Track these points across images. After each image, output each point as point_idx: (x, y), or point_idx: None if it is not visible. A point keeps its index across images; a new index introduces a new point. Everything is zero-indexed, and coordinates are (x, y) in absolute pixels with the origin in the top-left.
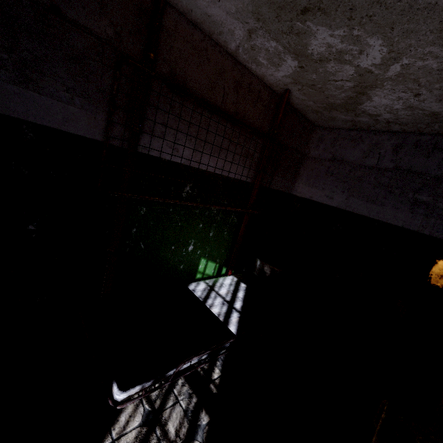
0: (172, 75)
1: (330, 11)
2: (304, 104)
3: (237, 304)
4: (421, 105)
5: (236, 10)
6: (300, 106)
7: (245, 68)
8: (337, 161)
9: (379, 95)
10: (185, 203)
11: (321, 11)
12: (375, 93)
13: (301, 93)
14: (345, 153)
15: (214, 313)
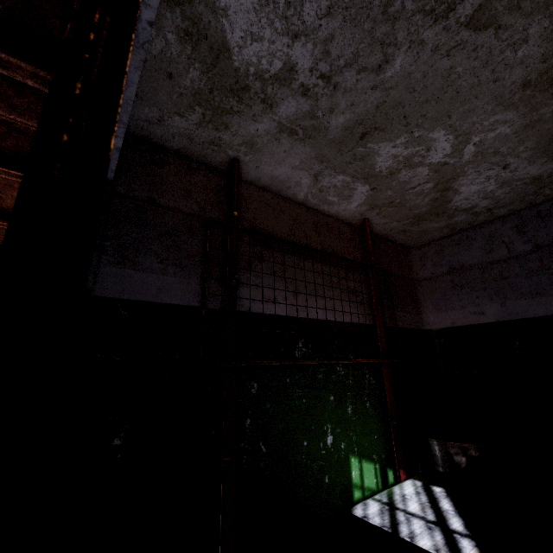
0: (254, 230)
1: (386, 127)
2: (387, 229)
3: (454, 523)
4: (515, 176)
5: (299, 162)
6: (383, 232)
7: (317, 212)
8: (458, 270)
9: (465, 184)
10: (305, 361)
11: (377, 130)
12: (460, 184)
13: (380, 217)
14: (461, 258)
15: (426, 550)
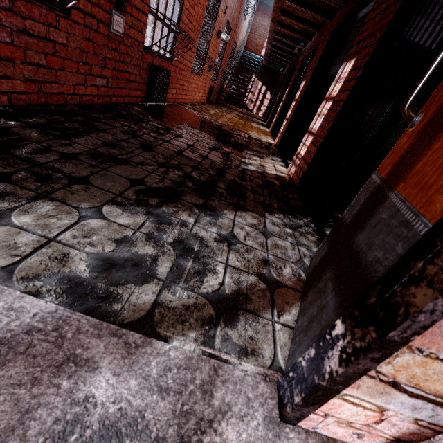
0: None
1: None
2: None
3: None
4: None
5: None
6: None
7: None
8: None
9: None
10: None
11: None
12: None
13: None
14: None
15: None
